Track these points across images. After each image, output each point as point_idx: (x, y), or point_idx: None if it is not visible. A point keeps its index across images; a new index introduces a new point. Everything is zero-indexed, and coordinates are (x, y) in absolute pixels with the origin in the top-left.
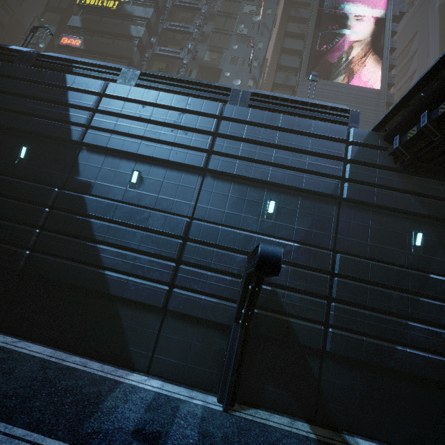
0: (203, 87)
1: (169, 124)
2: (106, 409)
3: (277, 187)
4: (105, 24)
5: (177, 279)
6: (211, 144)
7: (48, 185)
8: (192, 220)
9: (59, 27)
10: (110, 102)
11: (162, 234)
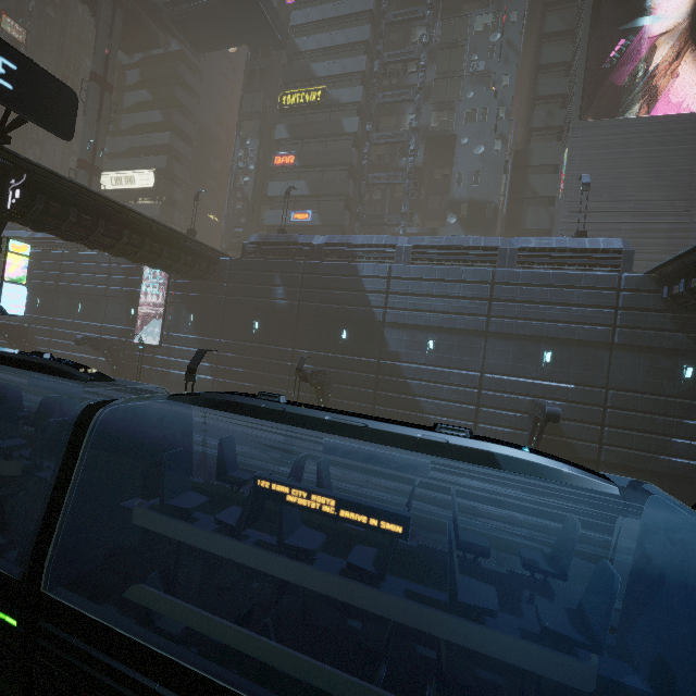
0: (471, 251)
1: (450, 296)
2: (464, 491)
3: (552, 339)
4: (313, 126)
5: (480, 417)
6: (488, 309)
7: (366, 357)
8: (482, 372)
9: (260, 137)
10: (398, 284)
11: (461, 386)
